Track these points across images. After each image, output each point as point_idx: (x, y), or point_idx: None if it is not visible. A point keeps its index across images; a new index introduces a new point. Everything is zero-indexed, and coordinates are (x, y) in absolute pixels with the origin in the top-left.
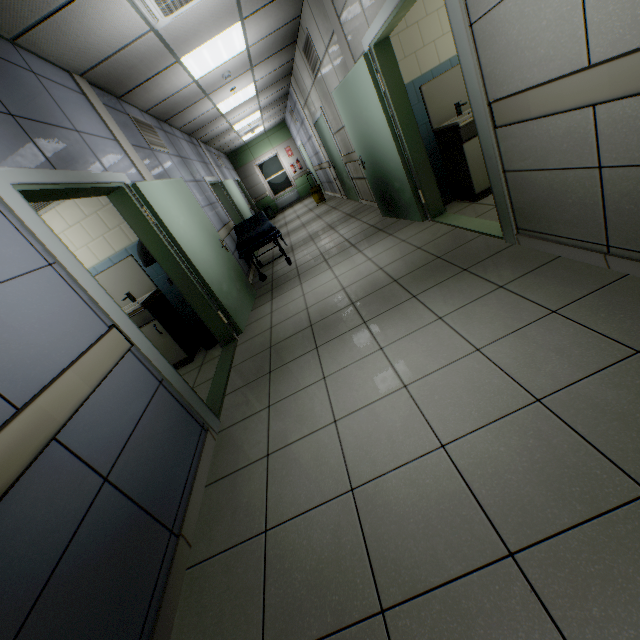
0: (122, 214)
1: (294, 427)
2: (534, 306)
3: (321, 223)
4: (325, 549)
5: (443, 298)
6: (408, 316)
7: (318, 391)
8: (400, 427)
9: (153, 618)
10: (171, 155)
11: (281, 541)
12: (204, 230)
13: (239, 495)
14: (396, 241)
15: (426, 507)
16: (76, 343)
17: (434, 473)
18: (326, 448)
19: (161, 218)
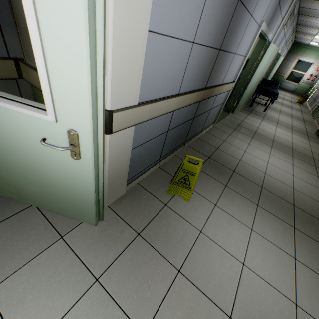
0: (255, 48)
1: (234, 143)
2: (318, 185)
3: (289, 111)
4: (228, 160)
5: (299, 164)
6: (285, 157)
7: (245, 144)
8: (259, 164)
9: (194, 136)
10: (284, 33)
11: (220, 152)
12: (261, 73)
13: (214, 139)
14: (307, 143)
15: (252, 173)
16: (230, 79)
17: (259, 173)
18: (239, 152)
19: (261, 60)
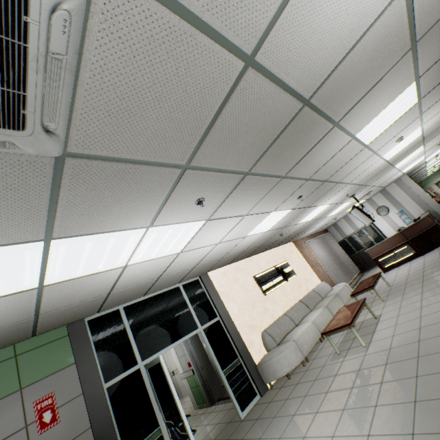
0: None
1: None
2: None
3: None
4: None
5: None
6: None
7: None
8: None
9: None
10: None
11: None
12: None
13: None
14: None
15: None
16: None
17: None
18: None
19: None
